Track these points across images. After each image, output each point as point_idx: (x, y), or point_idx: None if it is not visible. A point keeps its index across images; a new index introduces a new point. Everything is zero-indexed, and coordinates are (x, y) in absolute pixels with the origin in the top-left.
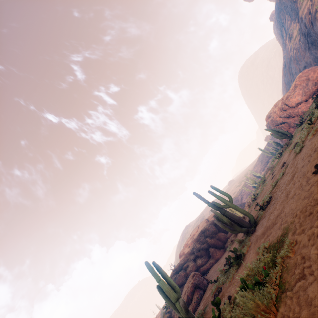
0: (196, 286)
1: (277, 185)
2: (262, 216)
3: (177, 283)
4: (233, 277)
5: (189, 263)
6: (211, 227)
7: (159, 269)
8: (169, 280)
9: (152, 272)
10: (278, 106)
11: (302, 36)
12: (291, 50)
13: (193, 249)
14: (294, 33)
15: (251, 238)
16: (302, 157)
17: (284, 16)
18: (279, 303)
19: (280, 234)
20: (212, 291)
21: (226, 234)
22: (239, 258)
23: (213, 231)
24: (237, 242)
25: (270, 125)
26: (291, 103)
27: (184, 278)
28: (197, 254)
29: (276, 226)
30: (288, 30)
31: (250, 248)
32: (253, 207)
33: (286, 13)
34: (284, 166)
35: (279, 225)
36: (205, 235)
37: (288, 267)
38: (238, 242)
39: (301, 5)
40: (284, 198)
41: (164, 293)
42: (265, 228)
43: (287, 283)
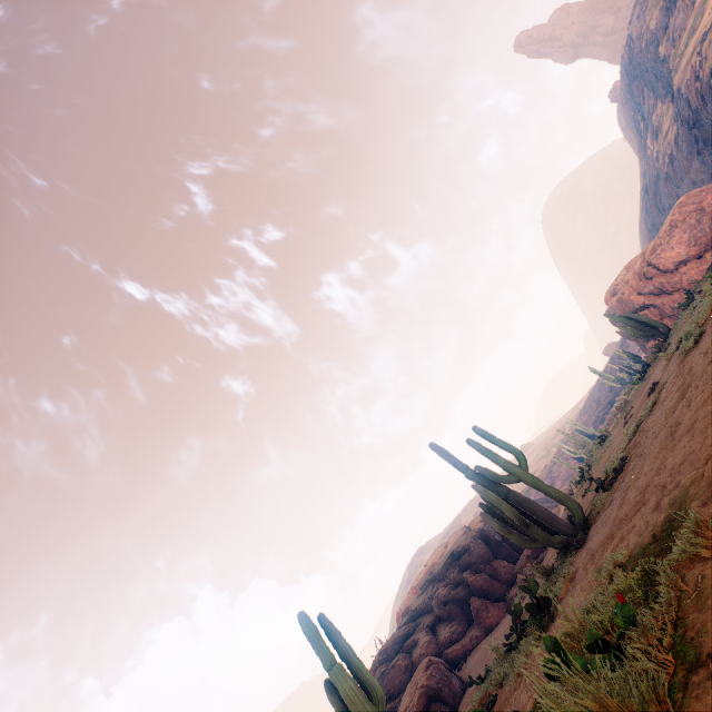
0: (433, 695)
1: (640, 431)
2: (604, 505)
3: (386, 688)
4: (527, 663)
5: (418, 636)
6: (477, 544)
7: (334, 635)
8: (358, 667)
9: (314, 642)
10: (634, 268)
11: (683, 127)
12: (659, 159)
13: (430, 600)
14: (664, 123)
15: (575, 560)
16: (703, 350)
17: (641, 90)
18: (683, 706)
19: (661, 519)
20: (471, 706)
21: (514, 564)
22: (544, 607)
23: (481, 555)
24: (539, 573)
25: (615, 312)
26: (665, 262)
27: (404, 674)
28: (440, 612)
29: (646, 509)
30: (650, 117)
31: (573, 582)
32: (579, 497)
33: (645, 84)
34: (655, 390)
35: (655, 501)
36: (462, 565)
37: (704, 590)
38: (542, 573)
39: (677, 66)
40: (663, 443)
41: (342, 702)
42: (612, 525)
43: (708, 636)
